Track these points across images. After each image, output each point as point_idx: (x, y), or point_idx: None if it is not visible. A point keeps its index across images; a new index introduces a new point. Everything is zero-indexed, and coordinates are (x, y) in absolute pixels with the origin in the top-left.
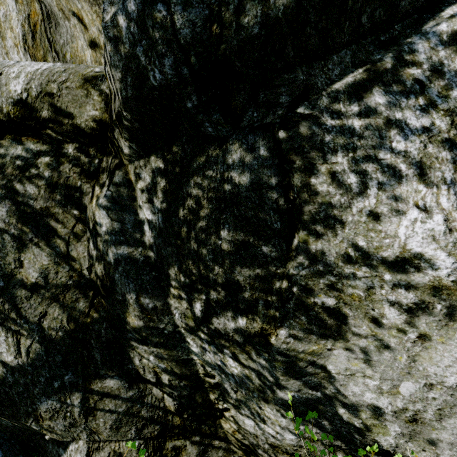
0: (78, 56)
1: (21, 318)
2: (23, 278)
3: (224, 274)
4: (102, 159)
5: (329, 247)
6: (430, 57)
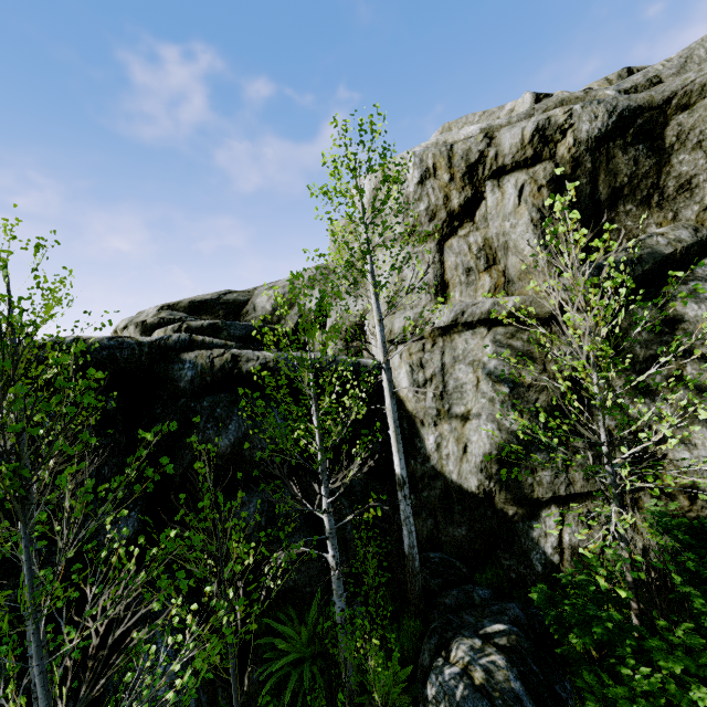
0: (523, 294)
1: (524, 402)
2: (523, 382)
3: (648, 352)
4: (551, 328)
5: (695, 329)
6: (704, 272)
